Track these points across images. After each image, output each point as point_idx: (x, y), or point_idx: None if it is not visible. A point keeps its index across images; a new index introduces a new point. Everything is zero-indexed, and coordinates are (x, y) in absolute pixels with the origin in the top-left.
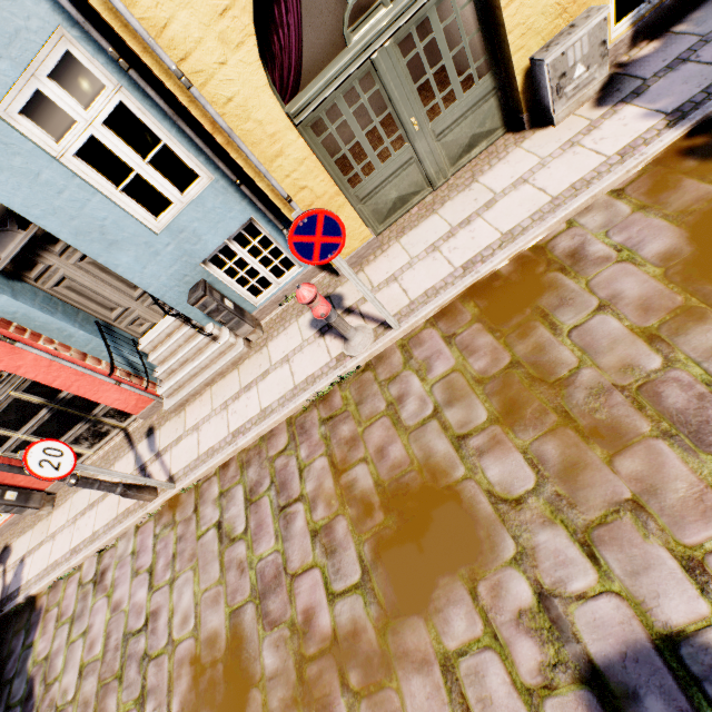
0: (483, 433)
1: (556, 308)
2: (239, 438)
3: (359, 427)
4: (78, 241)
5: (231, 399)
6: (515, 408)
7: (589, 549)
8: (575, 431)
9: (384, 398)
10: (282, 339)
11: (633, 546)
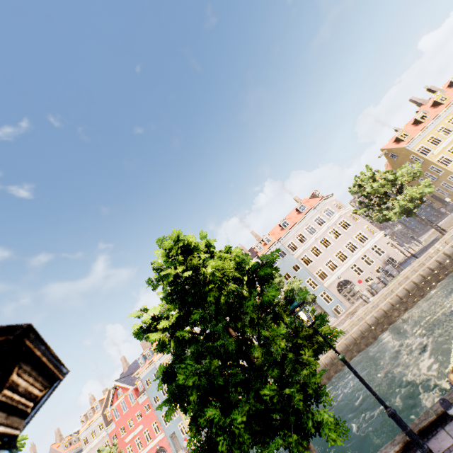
0: None
1: None
2: None
3: None
4: (177, 436)
5: None
6: None
7: None
8: None
9: None
10: None
11: None
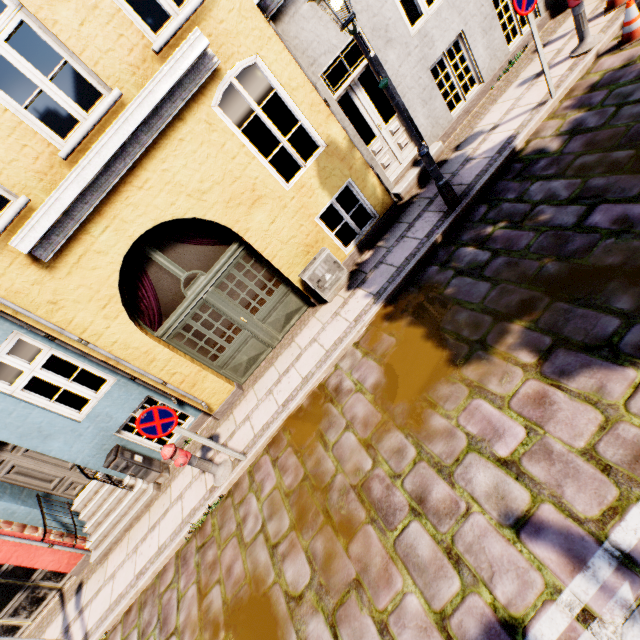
0: (286, 539)
1: (327, 430)
2: (140, 579)
3: (219, 550)
4: (22, 441)
5: (141, 541)
6: (304, 514)
7: (334, 629)
8: (332, 526)
9: (235, 520)
10: (180, 478)
11: (356, 620)
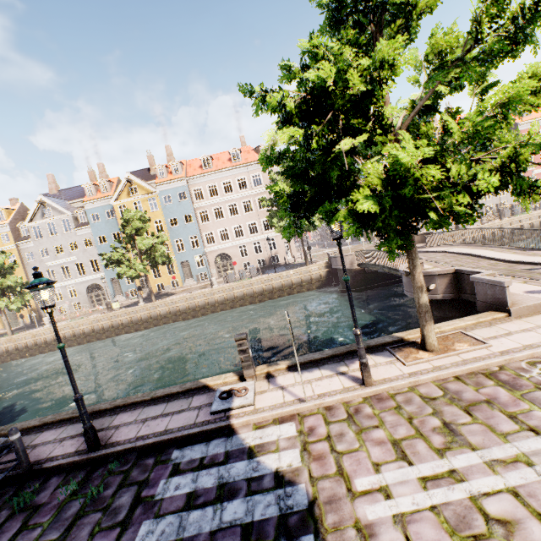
0: None
1: None
2: None
3: None
4: None
5: None
6: None
7: None
8: None
9: None
10: None
11: None
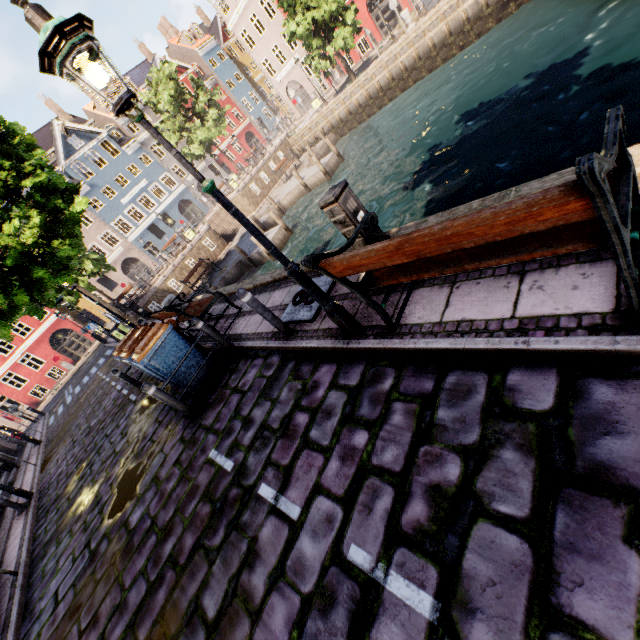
0: None
1: None
2: None
3: None
4: None
5: None
6: None
7: None
8: None
9: None
10: None
11: None
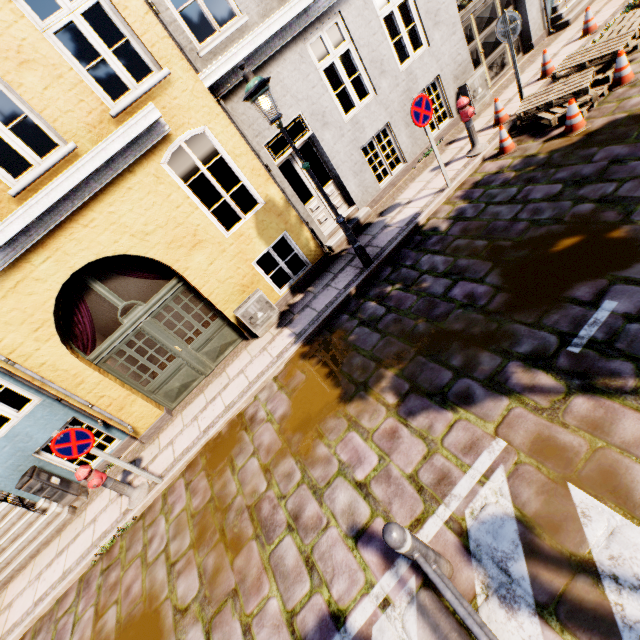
0: (184, 557)
1: (237, 455)
2: (38, 606)
3: (122, 571)
4: None
5: (46, 567)
6: (203, 533)
7: (209, 635)
8: (224, 543)
9: (143, 541)
10: (97, 501)
11: (227, 625)
